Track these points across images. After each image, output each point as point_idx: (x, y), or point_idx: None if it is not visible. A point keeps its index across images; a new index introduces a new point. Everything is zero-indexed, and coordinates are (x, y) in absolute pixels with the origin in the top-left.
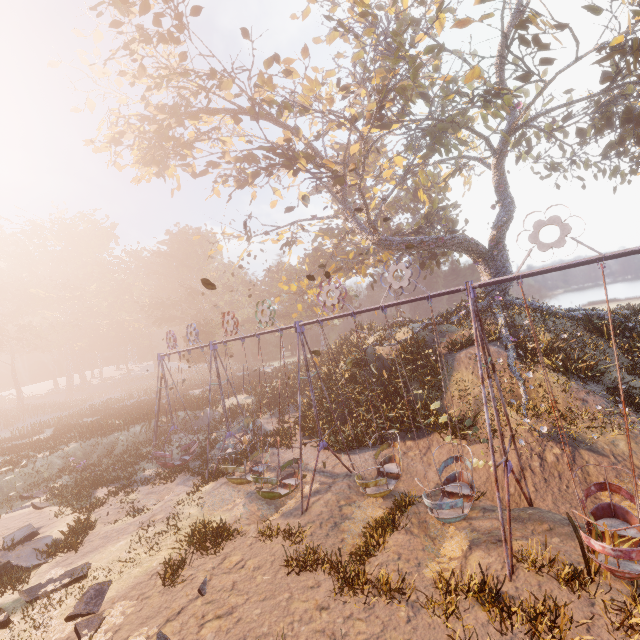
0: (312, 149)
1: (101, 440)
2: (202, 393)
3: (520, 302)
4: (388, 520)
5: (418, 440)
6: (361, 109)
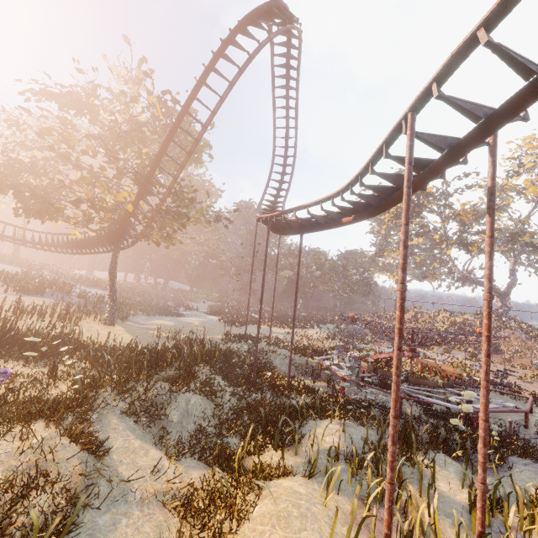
0: (444, 229)
1: (325, 326)
2: (340, 317)
3: (514, 318)
4: (527, 364)
5: (497, 355)
6: (480, 227)
